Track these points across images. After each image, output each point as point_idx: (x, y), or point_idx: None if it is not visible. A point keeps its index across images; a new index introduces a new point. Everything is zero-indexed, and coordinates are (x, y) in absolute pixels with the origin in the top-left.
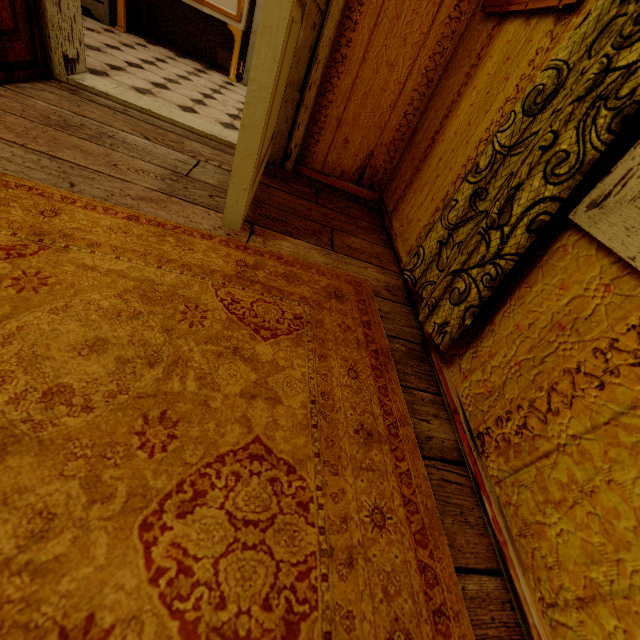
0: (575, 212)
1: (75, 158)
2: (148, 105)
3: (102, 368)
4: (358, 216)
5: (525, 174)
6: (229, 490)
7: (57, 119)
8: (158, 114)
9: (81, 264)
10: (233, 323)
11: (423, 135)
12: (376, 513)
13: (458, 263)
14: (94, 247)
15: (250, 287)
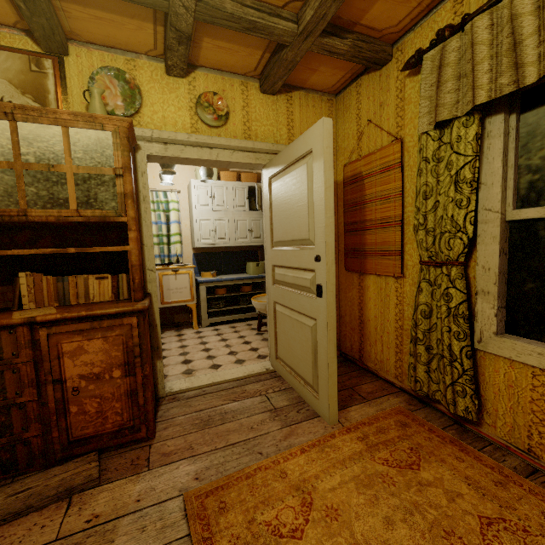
0: (475, 345)
1: (238, 437)
2: (208, 380)
3: (404, 529)
4: (346, 371)
5: (448, 340)
6: (501, 543)
7: (199, 421)
8: (218, 382)
9: (328, 489)
10: (401, 471)
11: (350, 318)
12: (544, 514)
13: (449, 380)
14: (318, 477)
15: (379, 448)
